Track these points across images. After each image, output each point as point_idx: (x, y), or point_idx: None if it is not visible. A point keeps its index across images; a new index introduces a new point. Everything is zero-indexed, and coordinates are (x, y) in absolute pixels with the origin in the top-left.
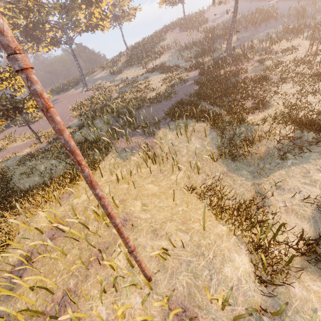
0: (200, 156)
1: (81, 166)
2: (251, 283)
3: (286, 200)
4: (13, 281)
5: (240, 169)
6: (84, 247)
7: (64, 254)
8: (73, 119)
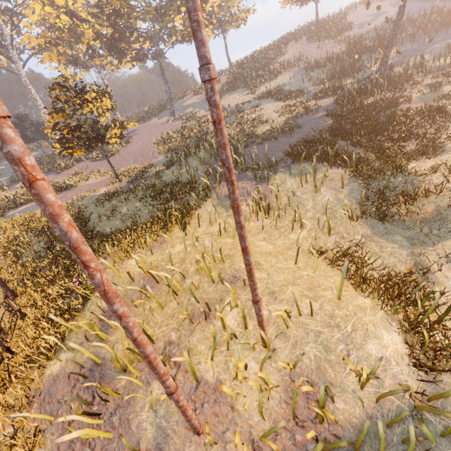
0: (333, 213)
1: (233, 187)
2: (404, 366)
3: None
4: (112, 322)
5: (391, 234)
6: (184, 301)
7: (161, 306)
8: (158, 156)
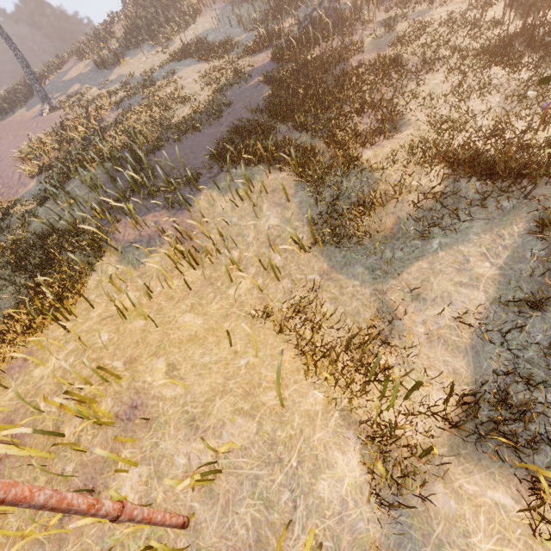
0: (281, 243)
1: None
2: (364, 505)
3: (429, 321)
4: None
5: (352, 264)
6: (55, 476)
7: None
8: (27, 181)
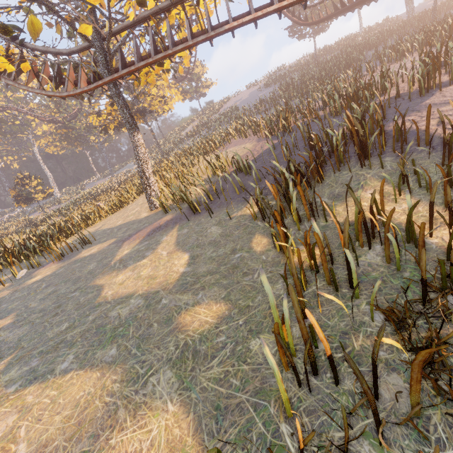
0: None
1: None
2: None
3: None
4: None
5: None
6: None
7: None
8: None
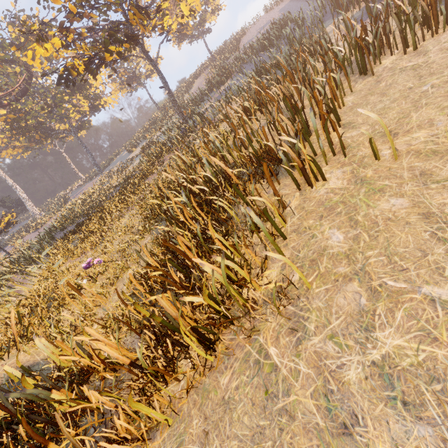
0: None
1: None
2: None
3: None
4: None
5: None
6: None
7: None
8: None
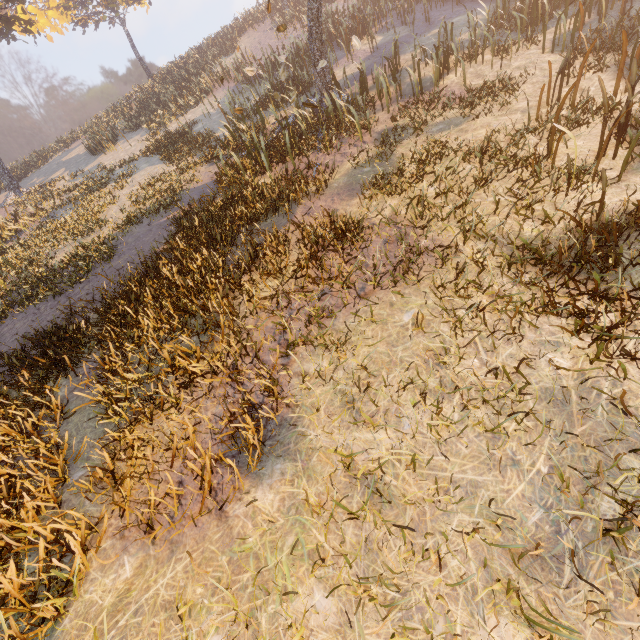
0: None
1: None
2: None
3: None
4: None
5: None
6: None
7: None
8: None
